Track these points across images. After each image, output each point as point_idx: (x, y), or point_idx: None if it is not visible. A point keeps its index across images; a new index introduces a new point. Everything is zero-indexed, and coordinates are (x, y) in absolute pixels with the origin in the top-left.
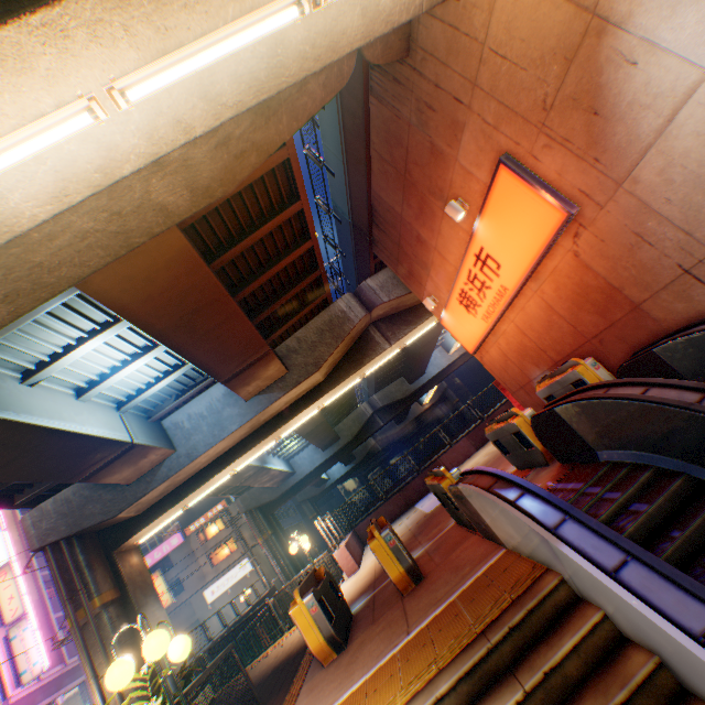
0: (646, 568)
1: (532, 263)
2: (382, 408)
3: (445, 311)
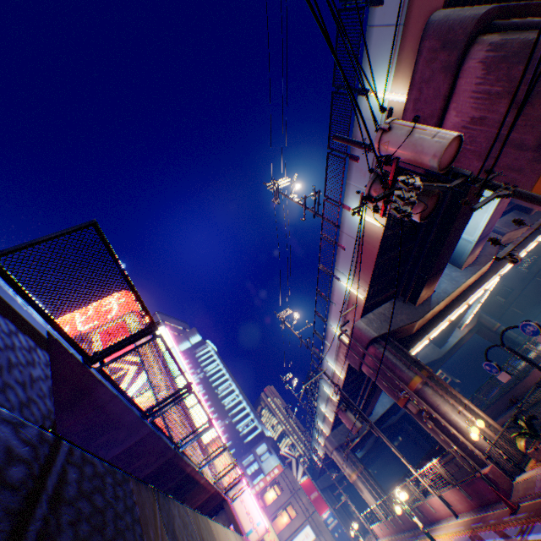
0: None
1: None
2: None
3: None
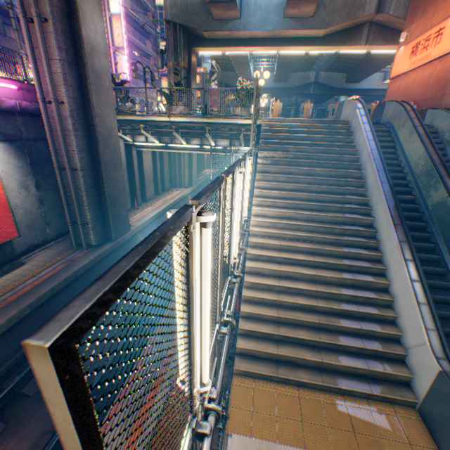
0: (365, 118)
1: (444, 53)
2: (319, 84)
3: (403, 48)
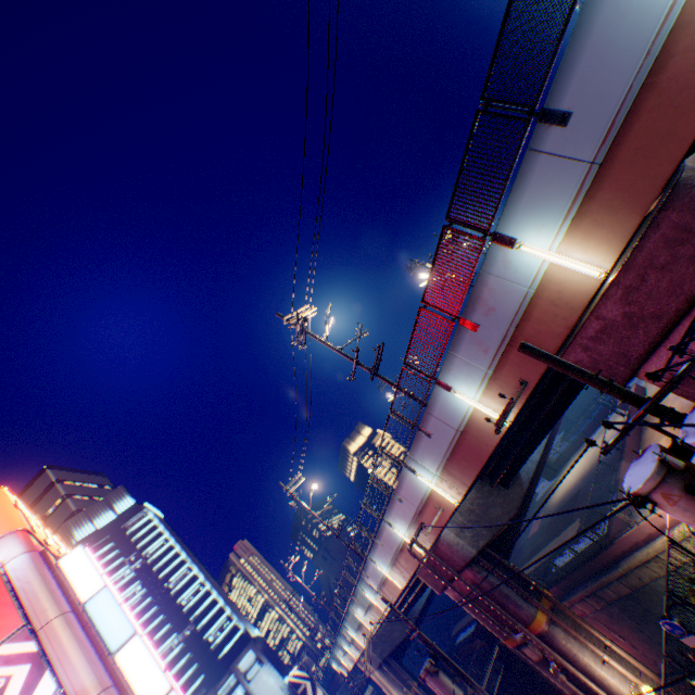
0: None
1: None
2: None
3: None
